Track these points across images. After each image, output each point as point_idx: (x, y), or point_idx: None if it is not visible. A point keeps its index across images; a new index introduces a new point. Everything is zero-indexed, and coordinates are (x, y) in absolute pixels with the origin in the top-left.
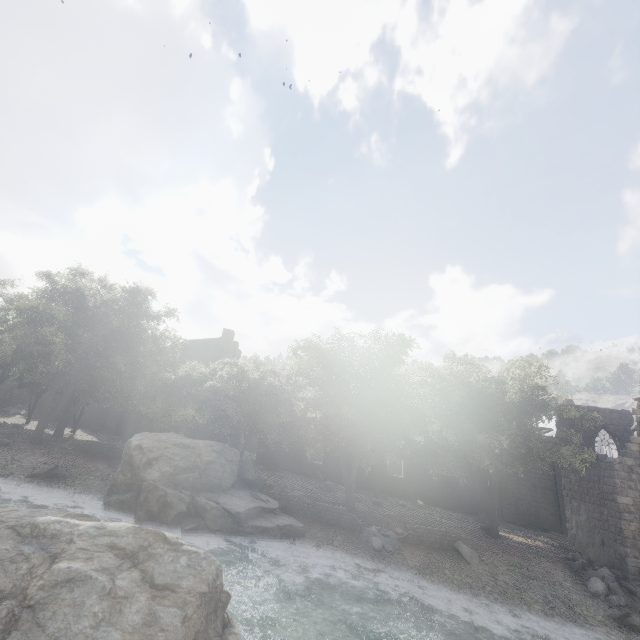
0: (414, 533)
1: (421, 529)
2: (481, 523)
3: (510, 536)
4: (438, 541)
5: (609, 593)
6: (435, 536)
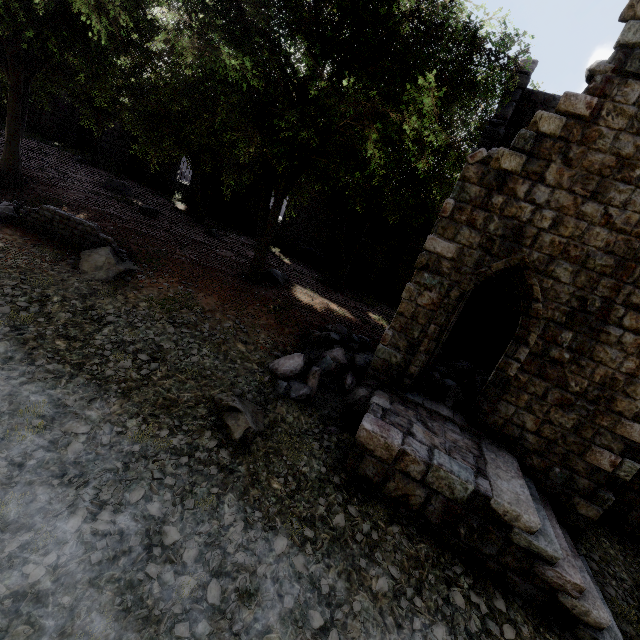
0: (37, 216)
1: (49, 212)
2: (312, 282)
3: (308, 295)
4: (76, 238)
5: (297, 378)
6: (72, 229)
